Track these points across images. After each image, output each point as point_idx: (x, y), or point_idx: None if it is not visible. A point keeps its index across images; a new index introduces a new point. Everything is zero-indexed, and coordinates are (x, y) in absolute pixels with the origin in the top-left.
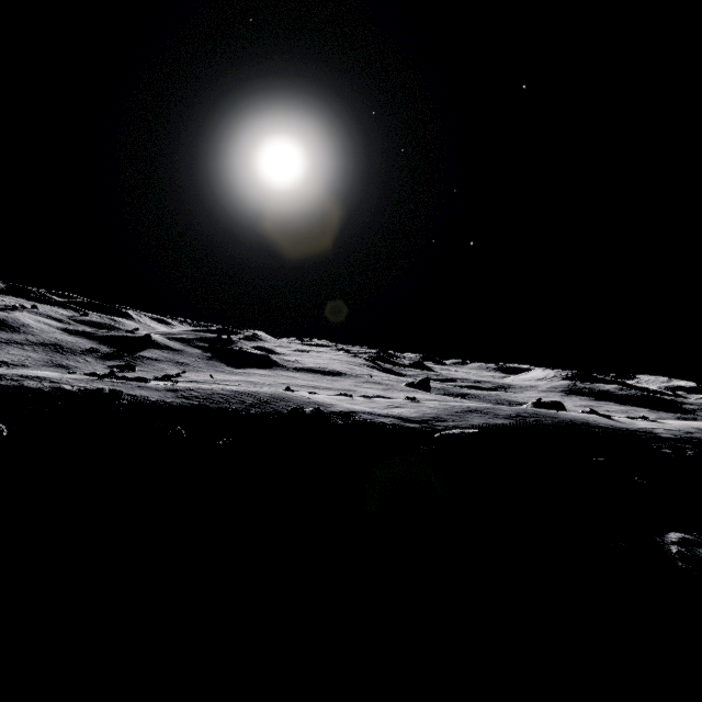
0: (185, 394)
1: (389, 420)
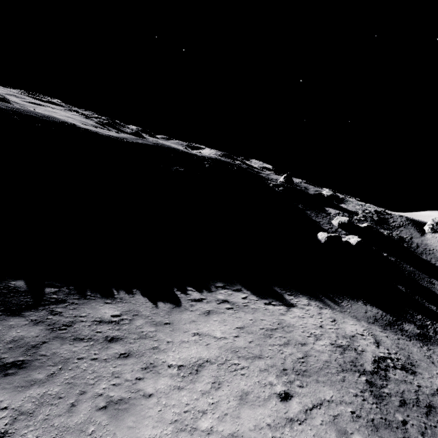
0: (4, 105)
1: (105, 134)
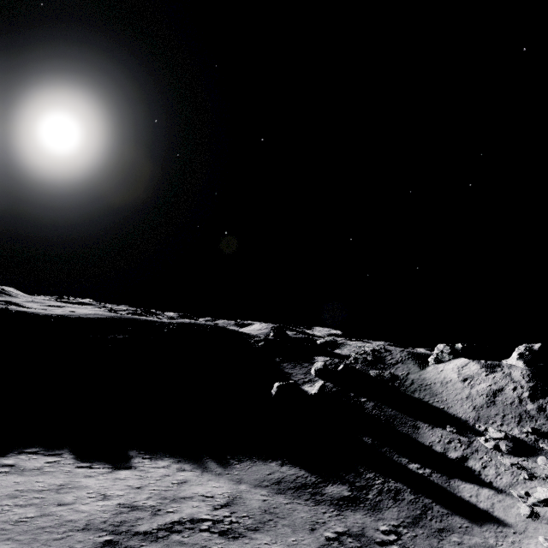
0: None
1: (45, 314)
